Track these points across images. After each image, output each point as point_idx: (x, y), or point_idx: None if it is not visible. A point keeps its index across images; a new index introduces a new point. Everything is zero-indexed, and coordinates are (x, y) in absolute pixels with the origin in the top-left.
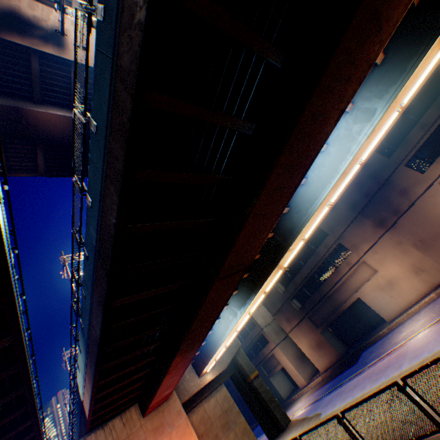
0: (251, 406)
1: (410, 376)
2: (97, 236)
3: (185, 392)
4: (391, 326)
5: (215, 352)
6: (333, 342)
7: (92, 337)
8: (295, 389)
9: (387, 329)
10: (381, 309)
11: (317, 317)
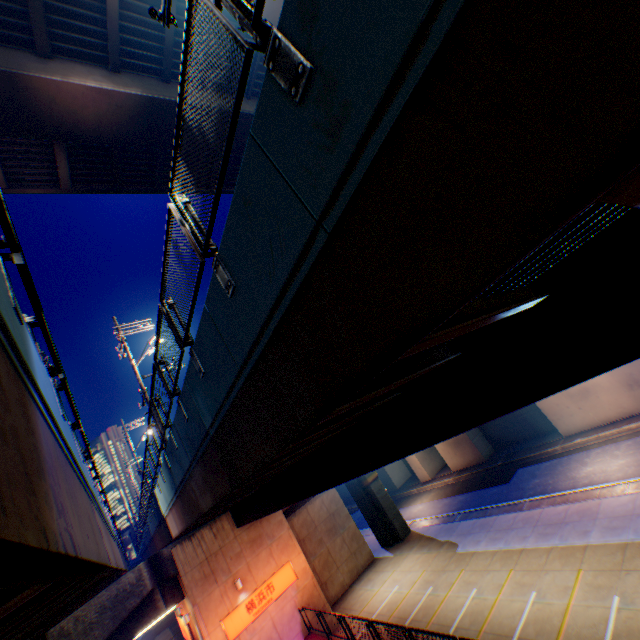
0: (364, 510)
1: None
2: (212, 421)
3: None
4: (568, 446)
5: None
6: (477, 442)
7: (188, 494)
8: (413, 480)
9: (560, 448)
10: (558, 420)
11: None
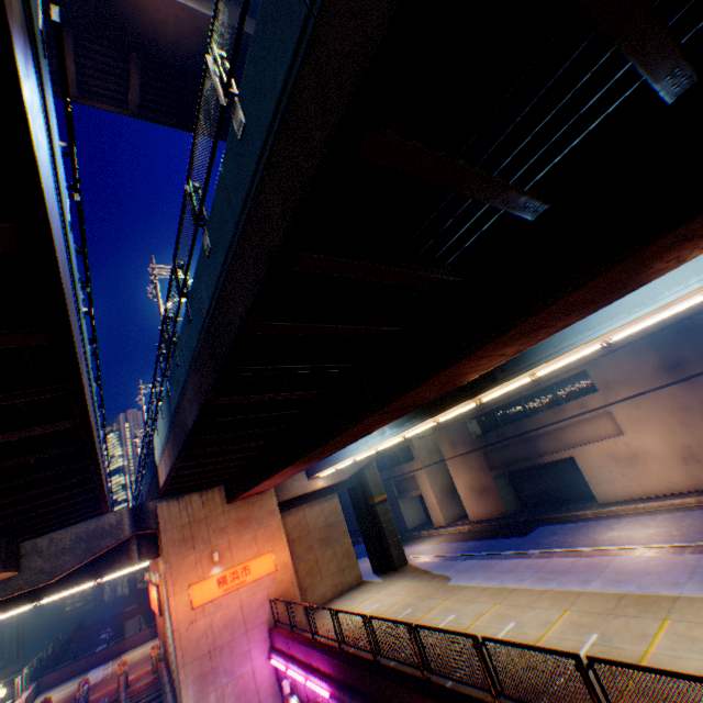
0: (364, 531)
1: (603, 663)
2: (210, 305)
3: (286, 492)
4: (600, 512)
5: (338, 462)
6: (504, 494)
7: (180, 418)
8: (426, 523)
9: (592, 513)
10: (597, 484)
11: (497, 457)
